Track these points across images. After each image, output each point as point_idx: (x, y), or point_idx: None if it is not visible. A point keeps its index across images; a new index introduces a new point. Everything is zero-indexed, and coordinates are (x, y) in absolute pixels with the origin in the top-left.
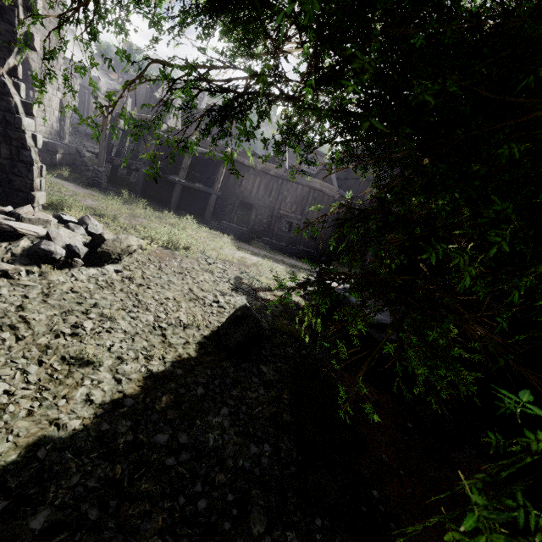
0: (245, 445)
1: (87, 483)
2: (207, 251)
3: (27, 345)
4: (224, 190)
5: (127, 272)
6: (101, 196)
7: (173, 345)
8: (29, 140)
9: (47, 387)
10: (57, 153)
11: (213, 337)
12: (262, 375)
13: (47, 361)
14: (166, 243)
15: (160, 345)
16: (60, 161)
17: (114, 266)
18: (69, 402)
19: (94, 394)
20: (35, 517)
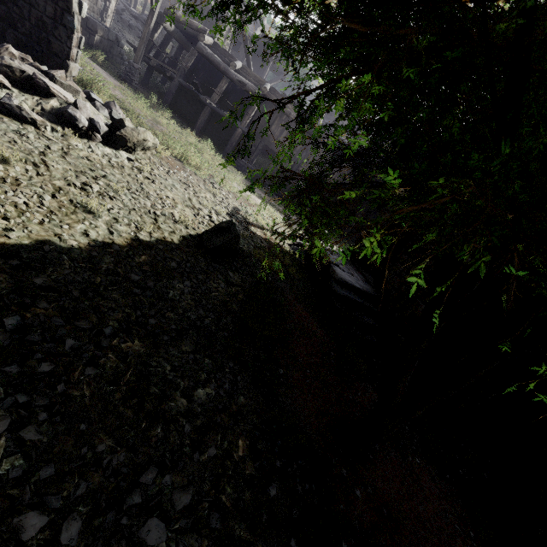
0: (195, 308)
1: (75, 276)
2: (216, 177)
3: (45, 181)
4: (252, 129)
5: (138, 163)
6: (130, 92)
7: (161, 229)
8: (75, 5)
9: (56, 213)
10: (96, 34)
11: (197, 238)
12: (228, 277)
13: (59, 197)
14: (180, 156)
15: (151, 225)
16: (97, 43)
17: (128, 154)
18: (71, 229)
19: (90, 232)
20: (37, 278)
